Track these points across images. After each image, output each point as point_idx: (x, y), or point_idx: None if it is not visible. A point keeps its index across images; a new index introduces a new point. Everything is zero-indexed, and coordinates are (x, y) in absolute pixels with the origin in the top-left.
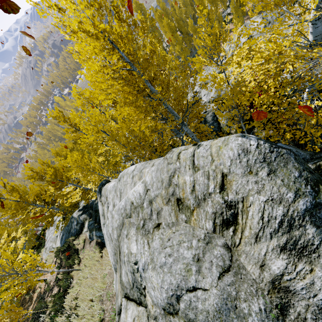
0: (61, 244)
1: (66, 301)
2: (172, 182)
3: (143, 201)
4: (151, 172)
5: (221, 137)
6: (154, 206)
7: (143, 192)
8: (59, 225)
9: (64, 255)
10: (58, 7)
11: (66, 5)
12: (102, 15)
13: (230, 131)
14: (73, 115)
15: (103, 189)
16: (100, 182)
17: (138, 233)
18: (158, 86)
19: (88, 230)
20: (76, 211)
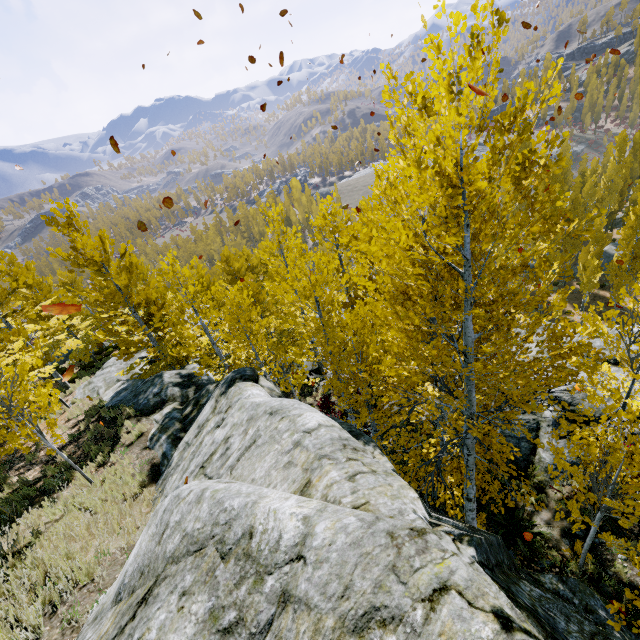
0: (110, 402)
1: (26, 516)
2: (369, 636)
3: (273, 568)
4: (340, 527)
5: (518, 480)
6: (283, 621)
7: (287, 546)
8: (135, 367)
9: (96, 426)
10: (424, 103)
11: (442, 109)
12: (495, 162)
13: (547, 485)
14: (295, 244)
15: (236, 387)
16: (243, 368)
17: (204, 630)
18: (489, 345)
19: (161, 423)
20: (173, 371)
